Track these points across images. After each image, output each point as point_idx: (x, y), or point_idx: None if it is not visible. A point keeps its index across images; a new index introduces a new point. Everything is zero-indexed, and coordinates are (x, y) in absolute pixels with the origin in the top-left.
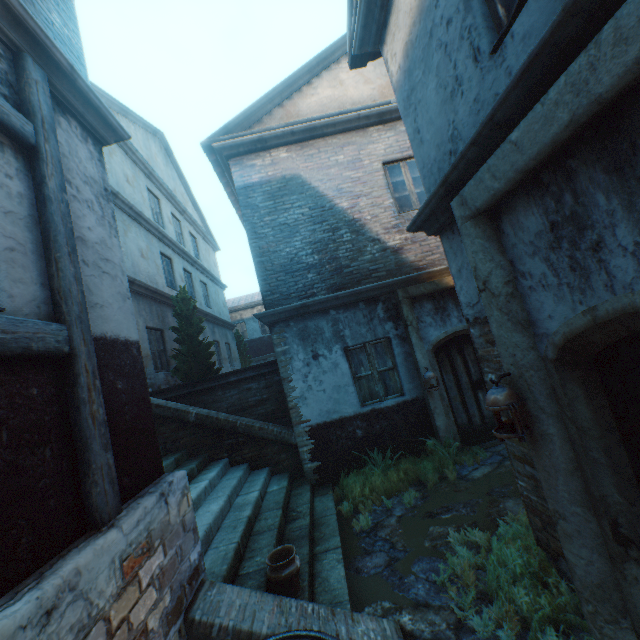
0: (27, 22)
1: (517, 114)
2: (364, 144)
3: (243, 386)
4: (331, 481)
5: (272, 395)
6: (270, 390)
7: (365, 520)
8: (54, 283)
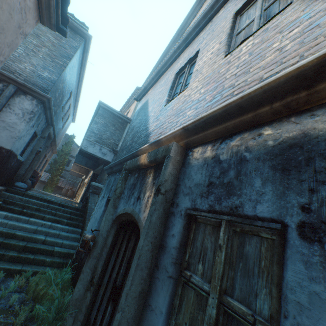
0: (10, 77)
1: None
2: (175, 66)
3: None
4: None
5: None
6: None
7: (1, 276)
8: None
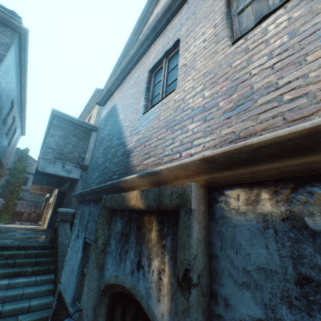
0: None
1: None
2: (145, 62)
3: None
4: None
5: None
6: None
7: None
8: None
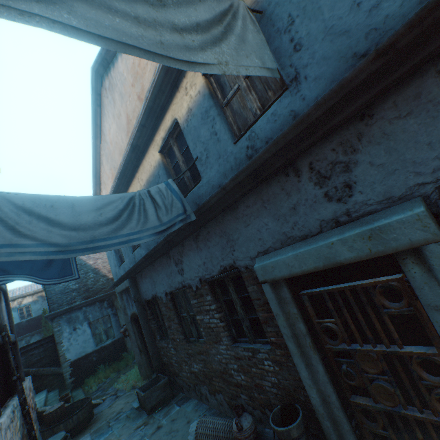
0: None
1: (121, 281)
2: None
3: (29, 353)
4: (80, 384)
5: (47, 354)
6: (46, 352)
7: (95, 387)
8: (11, 324)
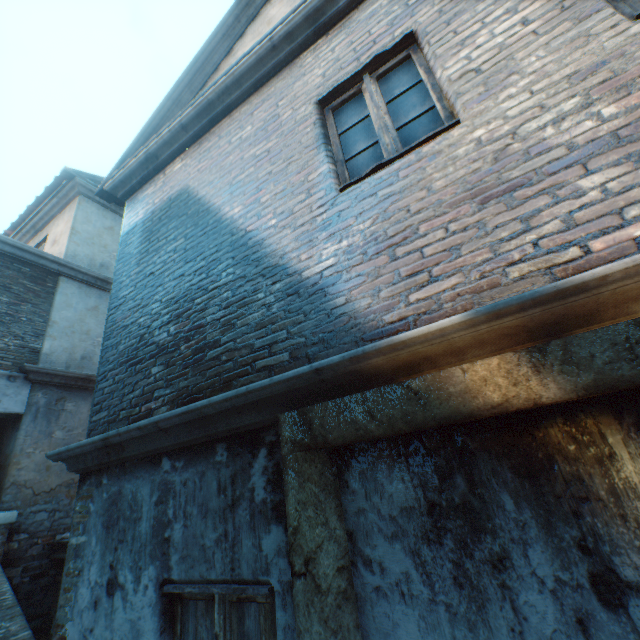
0: None
1: None
2: (288, 87)
3: None
4: None
5: None
6: None
7: None
8: None
